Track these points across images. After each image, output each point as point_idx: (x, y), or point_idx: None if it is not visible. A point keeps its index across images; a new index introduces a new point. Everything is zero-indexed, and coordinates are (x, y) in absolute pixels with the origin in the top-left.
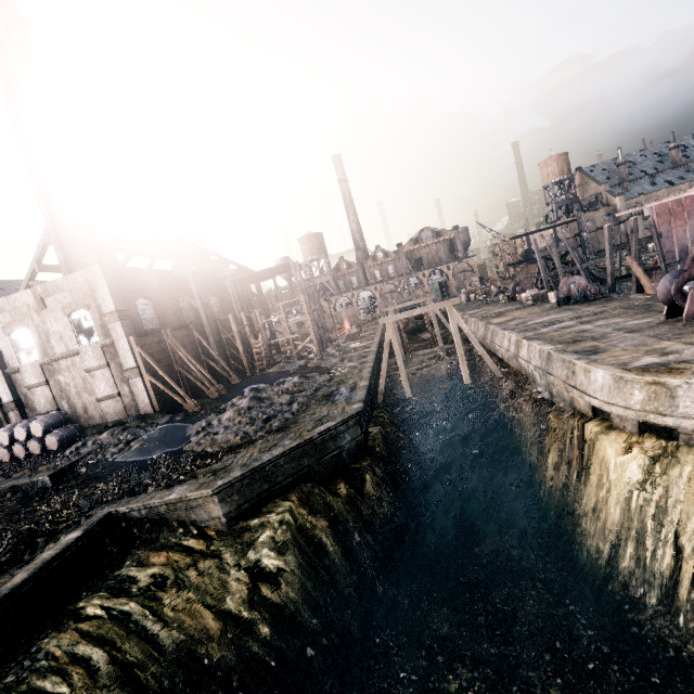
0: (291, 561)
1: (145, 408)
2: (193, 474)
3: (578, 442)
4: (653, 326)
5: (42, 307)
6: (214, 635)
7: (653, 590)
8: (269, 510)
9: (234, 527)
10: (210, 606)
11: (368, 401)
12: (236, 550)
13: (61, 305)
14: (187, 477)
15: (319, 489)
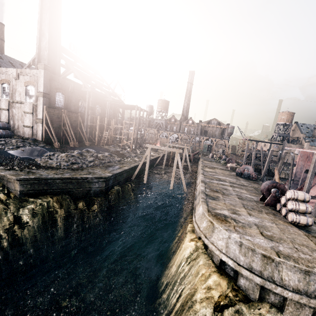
0: (34, 221)
1: (39, 137)
2: (23, 169)
3: (184, 233)
4: (250, 200)
5: (17, 78)
6: None
7: (165, 309)
8: (41, 198)
9: (22, 197)
10: None
11: (125, 176)
12: (16, 206)
13: (25, 80)
14: (19, 169)
15: (69, 200)
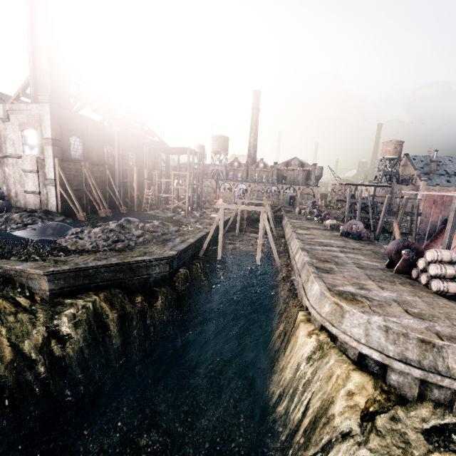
0: (79, 332)
1: (52, 207)
2: (46, 258)
3: (292, 324)
4: (374, 269)
5: (7, 119)
6: (4, 360)
7: (286, 428)
8: (82, 297)
9: (54, 300)
10: (12, 342)
11: (190, 252)
12: (48, 314)
13: (19, 122)
14: (40, 259)
15: (122, 295)
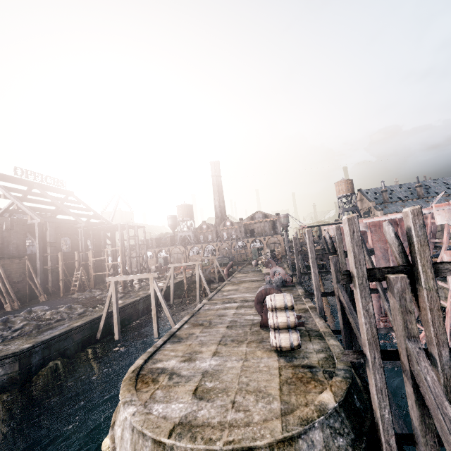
0: None
1: None
2: None
3: None
4: (244, 326)
5: None
6: None
7: None
8: None
9: None
10: None
11: (79, 338)
12: None
13: None
14: None
15: None
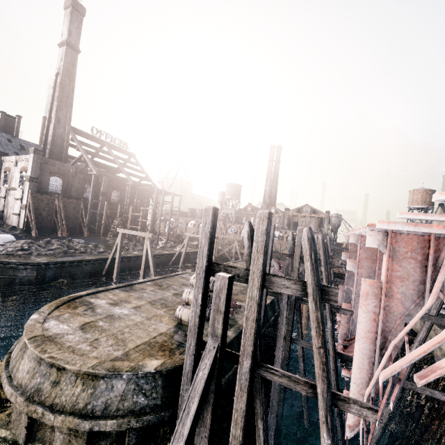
0: None
1: (21, 225)
2: None
3: None
4: None
5: (16, 165)
6: None
7: None
8: None
9: None
10: None
11: (88, 269)
12: None
13: (21, 167)
14: None
15: None
